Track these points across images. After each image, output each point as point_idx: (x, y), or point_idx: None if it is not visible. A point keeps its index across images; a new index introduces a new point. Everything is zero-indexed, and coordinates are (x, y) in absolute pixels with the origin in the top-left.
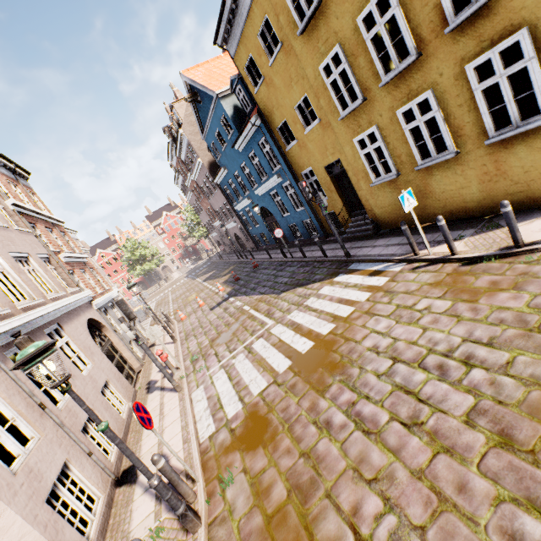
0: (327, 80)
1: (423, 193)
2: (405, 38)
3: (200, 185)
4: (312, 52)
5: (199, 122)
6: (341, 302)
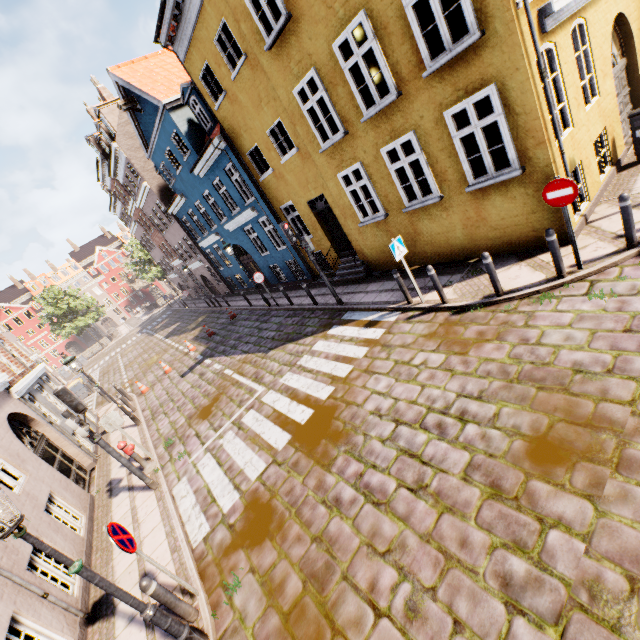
0: (304, 107)
1: (412, 235)
2: (384, 74)
3: (149, 215)
4: (284, 72)
5: (142, 136)
6: (339, 359)
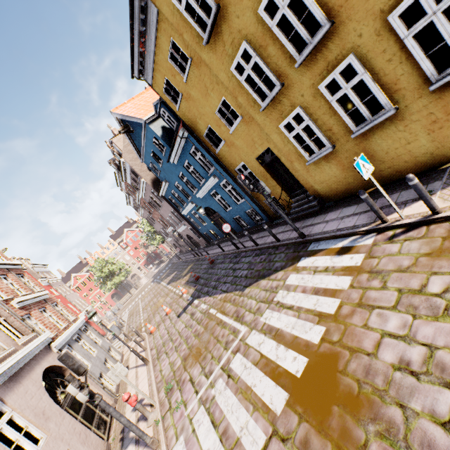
0: (241, 78)
1: None
2: (312, 11)
3: (148, 200)
4: (221, 57)
5: (136, 149)
6: (319, 292)
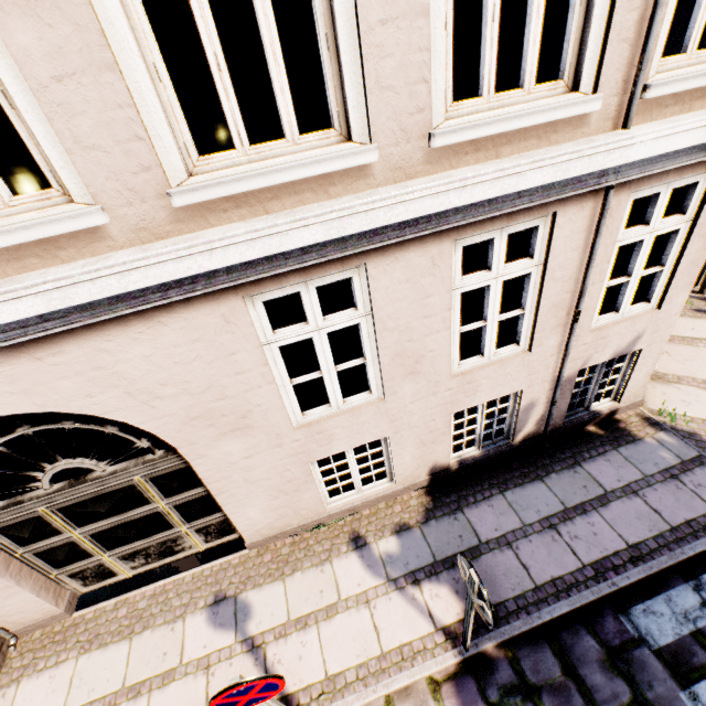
0: None
1: None
2: None
3: None
4: None
5: None
6: None
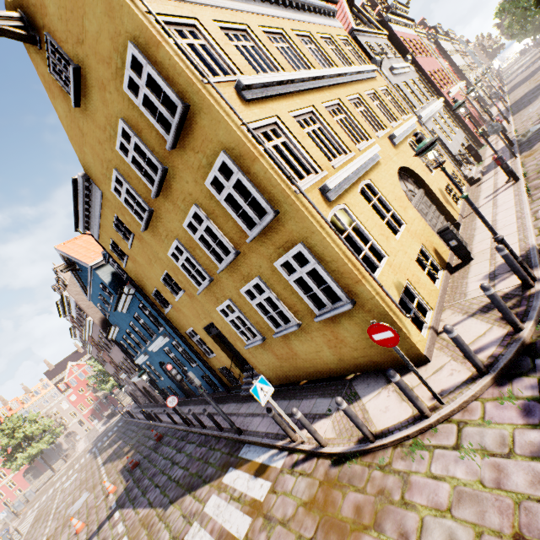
0: (178, 263)
1: (290, 354)
2: (223, 241)
3: (97, 340)
4: (159, 242)
5: (83, 286)
6: (221, 538)
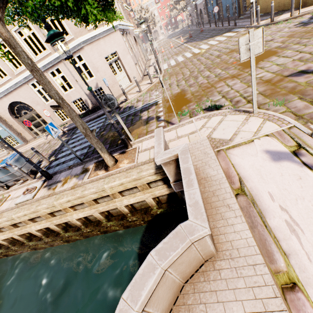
0: None
1: None
2: None
3: None
4: None
5: None
6: (217, 41)
